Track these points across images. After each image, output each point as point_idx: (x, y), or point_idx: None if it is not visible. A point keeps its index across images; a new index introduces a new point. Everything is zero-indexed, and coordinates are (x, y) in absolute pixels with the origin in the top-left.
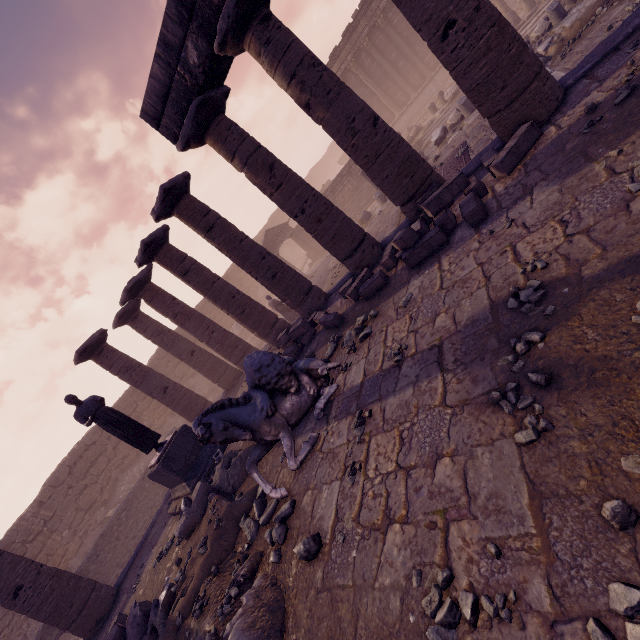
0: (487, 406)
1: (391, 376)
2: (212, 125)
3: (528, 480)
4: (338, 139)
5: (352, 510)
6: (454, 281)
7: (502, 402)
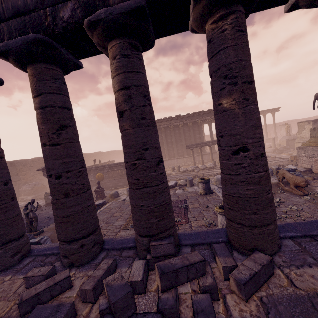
0: None
1: None
2: (42, 64)
3: None
4: (126, 151)
5: None
6: None
7: None
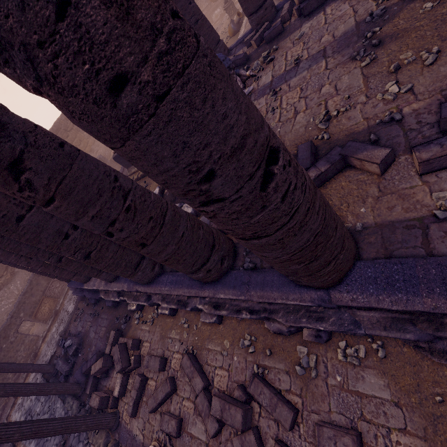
0: (349, 62)
1: (292, 71)
2: None
3: (363, 76)
4: None
5: (275, 121)
6: (334, 18)
7: (357, 57)
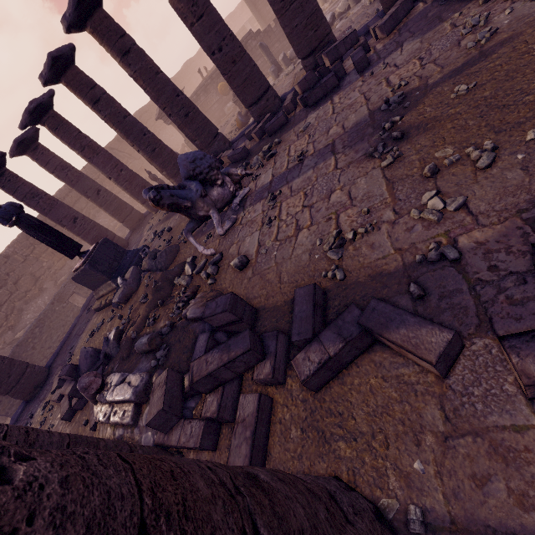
0: (364, 160)
1: (295, 169)
2: None
3: (387, 180)
4: None
5: (271, 238)
6: (343, 107)
7: (374, 153)
